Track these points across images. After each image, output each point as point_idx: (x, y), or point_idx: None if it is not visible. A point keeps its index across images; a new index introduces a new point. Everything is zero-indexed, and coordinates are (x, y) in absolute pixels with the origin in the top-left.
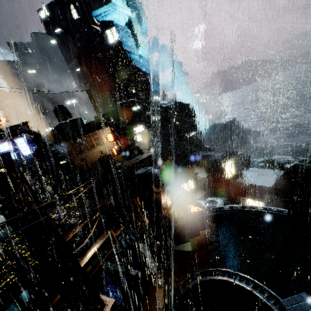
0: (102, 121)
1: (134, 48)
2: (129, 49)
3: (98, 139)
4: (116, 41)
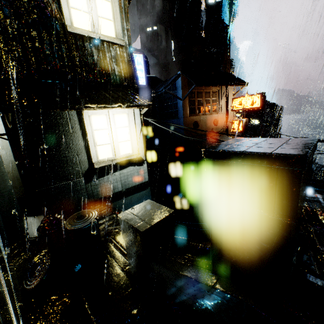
0: (235, 77)
1: (227, 21)
2: (224, 18)
3: (216, 102)
4: (216, 2)
